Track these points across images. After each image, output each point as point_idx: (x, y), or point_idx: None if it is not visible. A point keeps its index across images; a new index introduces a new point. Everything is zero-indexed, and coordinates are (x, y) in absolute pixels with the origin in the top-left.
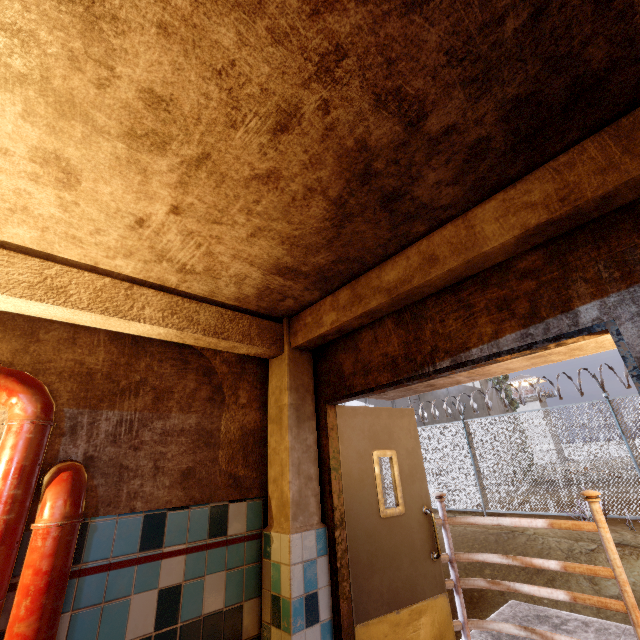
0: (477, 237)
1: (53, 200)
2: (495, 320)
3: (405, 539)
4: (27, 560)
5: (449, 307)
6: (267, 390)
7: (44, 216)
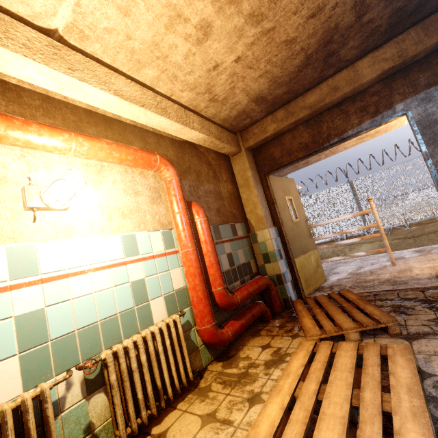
0: (359, 76)
1: (184, 52)
2: (359, 117)
3: (301, 230)
4: (200, 233)
5: (336, 114)
6: (230, 174)
7: (171, 62)
